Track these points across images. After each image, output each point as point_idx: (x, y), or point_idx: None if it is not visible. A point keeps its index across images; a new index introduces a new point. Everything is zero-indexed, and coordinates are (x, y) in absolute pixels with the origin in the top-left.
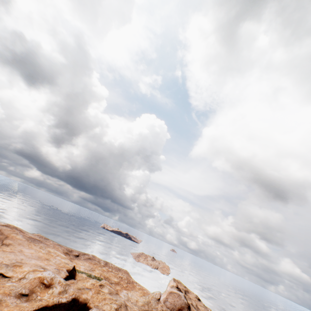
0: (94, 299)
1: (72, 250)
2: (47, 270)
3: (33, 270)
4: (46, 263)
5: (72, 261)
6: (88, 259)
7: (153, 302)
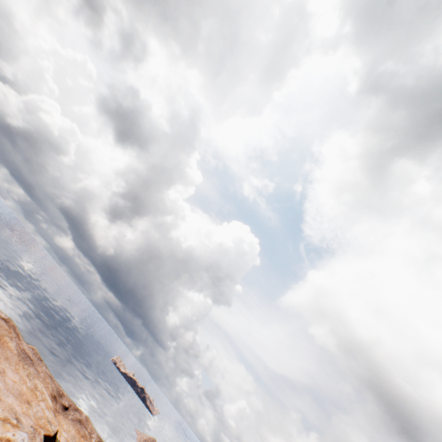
0: None
1: (63, 394)
2: (21, 425)
3: (4, 419)
4: (25, 410)
5: (56, 416)
6: (78, 421)
7: None
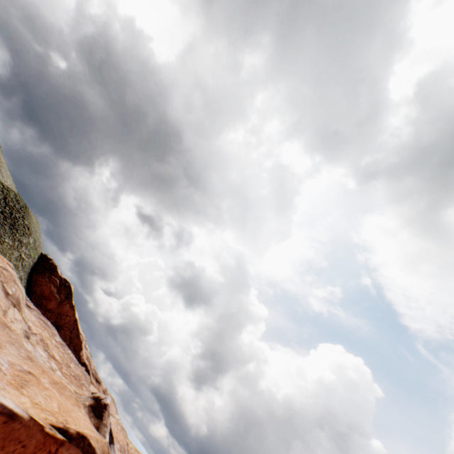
0: (132, 449)
1: None
2: None
3: None
4: None
5: None
6: None
7: None
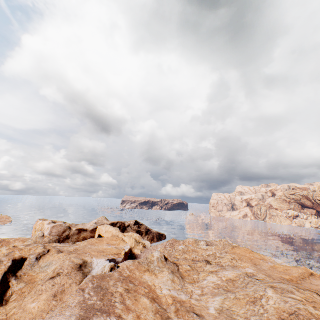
0: (24, 253)
1: None
2: None
3: None
4: None
5: None
6: None
7: (40, 240)
